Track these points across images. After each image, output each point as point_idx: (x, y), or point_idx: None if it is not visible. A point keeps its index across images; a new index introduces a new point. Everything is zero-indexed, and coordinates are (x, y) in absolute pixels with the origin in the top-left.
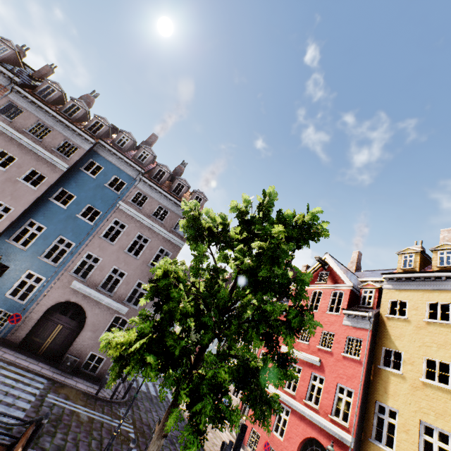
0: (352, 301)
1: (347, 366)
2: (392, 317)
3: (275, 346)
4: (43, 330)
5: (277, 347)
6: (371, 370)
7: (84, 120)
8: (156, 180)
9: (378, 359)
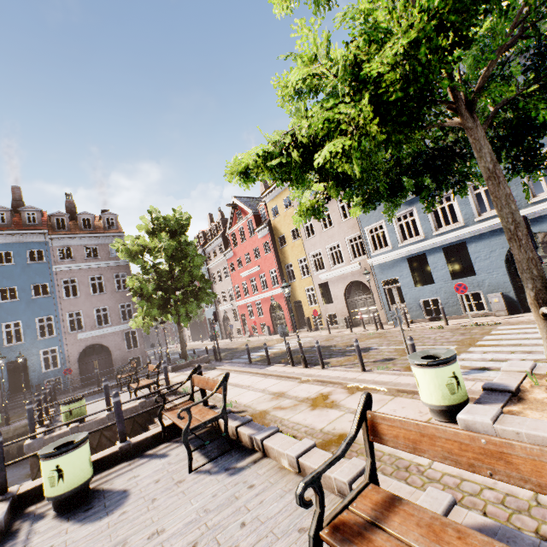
0: (258, 221)
1: (269, 259)
2: (275, 219)
3: (195, 276)
4: (88, 370)
5: (197, 276)
6: (278, 253)
7: None
8: (62, 230)
9: (278, 245)
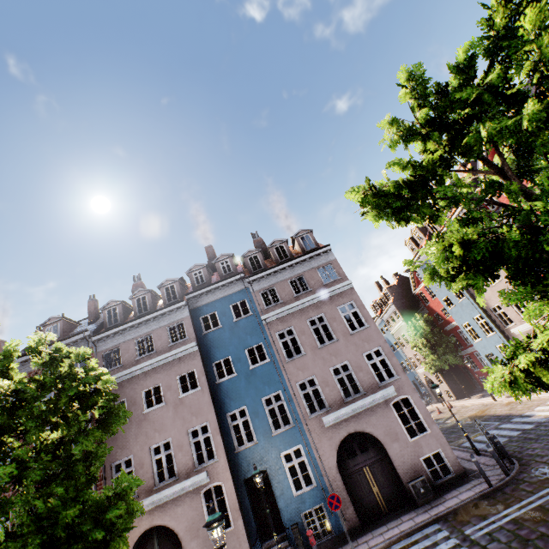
0: None
1: None
2: None
3: None
4: (358, 489)
5: None
6: None
7: (156, 301)
8: (258, 270)
9: None
